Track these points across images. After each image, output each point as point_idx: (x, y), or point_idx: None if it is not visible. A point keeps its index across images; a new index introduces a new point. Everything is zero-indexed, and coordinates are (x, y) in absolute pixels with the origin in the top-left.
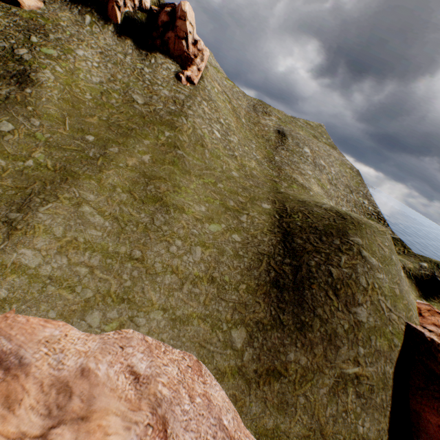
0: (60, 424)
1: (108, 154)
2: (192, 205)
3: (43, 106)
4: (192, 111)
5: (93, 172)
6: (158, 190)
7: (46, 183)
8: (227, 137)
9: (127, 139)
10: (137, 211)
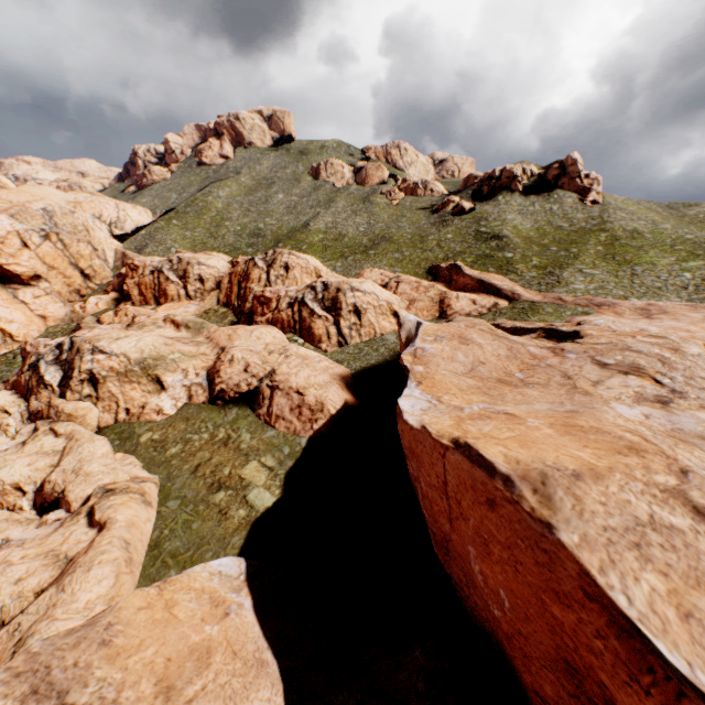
0: (651, 315)
1: (572, 252)
2: (659, 260)
3: (516, 244)
4: (612, 218)
5: (572, 259)
6: (624, 258)
7: (552, 267)
8: (657, 227)
9: (576, 244)
10: (618, 268)
